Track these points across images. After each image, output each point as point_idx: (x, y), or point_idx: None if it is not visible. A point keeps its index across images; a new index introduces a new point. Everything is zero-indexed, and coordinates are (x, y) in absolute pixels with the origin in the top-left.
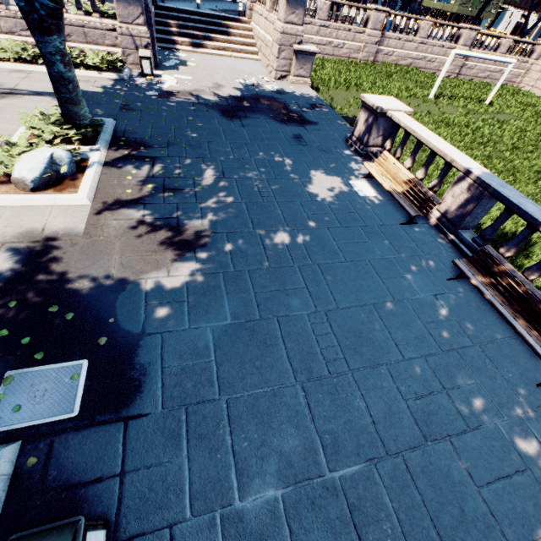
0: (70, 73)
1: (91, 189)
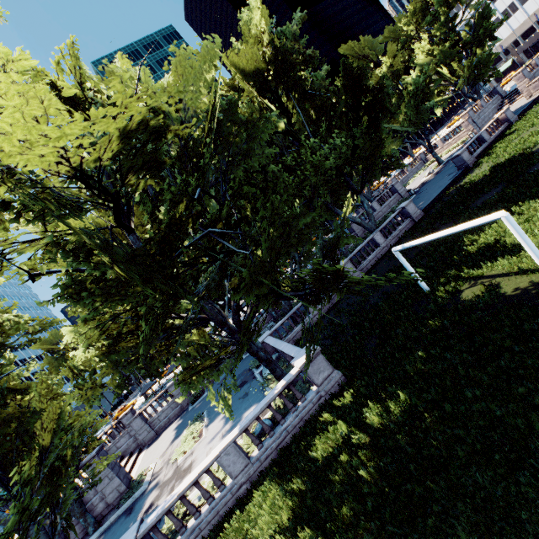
0: (436, 156)
1: (433, 173)
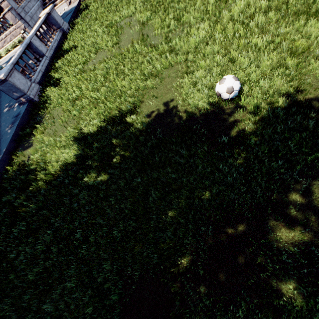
0: None
1: None
